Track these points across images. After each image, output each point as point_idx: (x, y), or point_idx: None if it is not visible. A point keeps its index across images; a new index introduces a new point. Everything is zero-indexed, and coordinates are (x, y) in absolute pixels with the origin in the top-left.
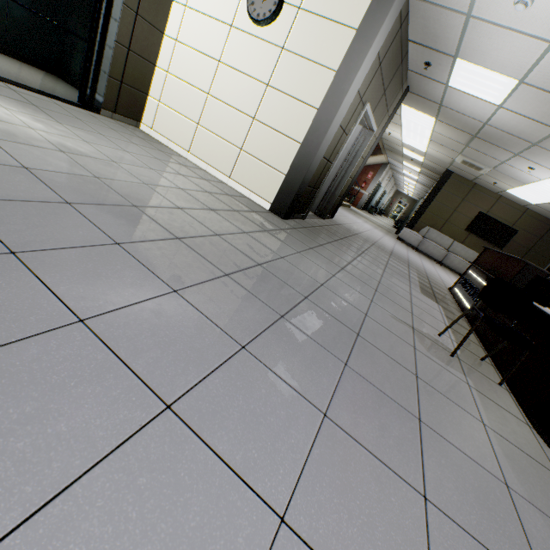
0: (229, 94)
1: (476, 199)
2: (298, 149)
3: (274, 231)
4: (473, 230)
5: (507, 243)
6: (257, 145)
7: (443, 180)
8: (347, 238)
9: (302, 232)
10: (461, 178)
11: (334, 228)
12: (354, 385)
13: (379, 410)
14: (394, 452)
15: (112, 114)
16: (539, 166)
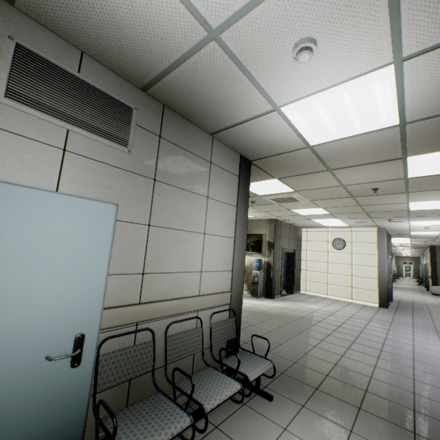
0: (337, 271)
1: None
2: (377, 281)
3: (395, 314)
4: None
5: None
6: (358, 284)
7: (432, 251)
8: (413, 306)
9: (399, 311)
10: None
11: (401, 303)
12: None
13: None
14: None
15: (295, 292)
16: None
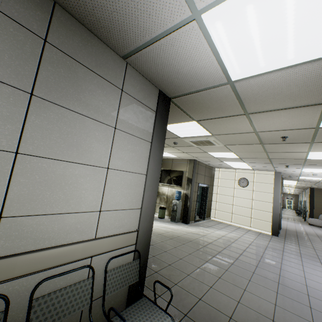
0: (240, 204)
1: None
2: (272, 214)
3: (285, 242)
4: None
5: None
6: (256, 215)
7: (311, 192)
8: (297, 235)
9: (288, 239)
10: (319, 189)
11: (288, 232)
12: None
13: None
14: None
15: (206, 218)
16: None
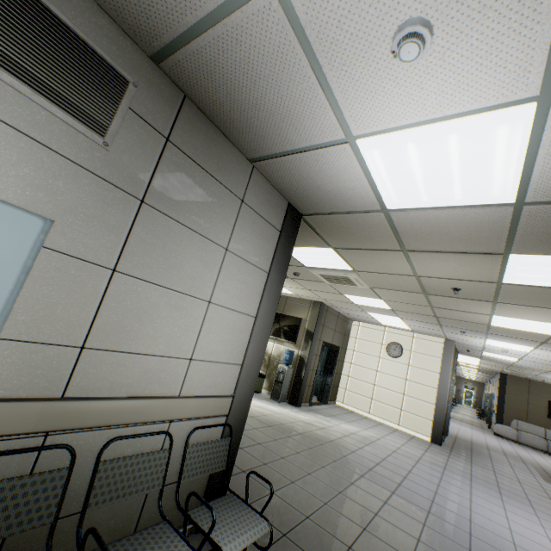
0: (386, 384)
1: (538, 391)
2: (434, 407)
3: (450, 455)
4: None
5: None
6: (410, 407)
7: (502, 380)
8: (472, 448)
9: (455, 452)
10: (515, 376)
11: (458, 441)
12: (539, 512)
13: None
14: None
15: (329, 402)
16: None
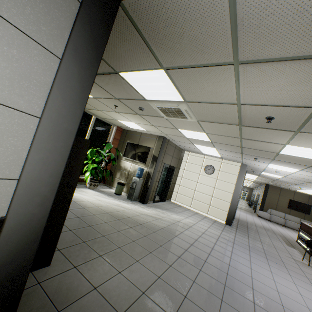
0: (202, 190)
1: (285, 194)
2: (229, 204)
3: (236, 233)
4: (291, 207)
5: (310, 211)
6: (215, 204)
7: (266, 188)
8: (248, 226)
9: (239, 230)
10: (273, 186)
11: (240, 222)
12: (290, 271)
13: (298, 275)
14: (304, 280)
15: (167, 200)
16: (303, 187)
